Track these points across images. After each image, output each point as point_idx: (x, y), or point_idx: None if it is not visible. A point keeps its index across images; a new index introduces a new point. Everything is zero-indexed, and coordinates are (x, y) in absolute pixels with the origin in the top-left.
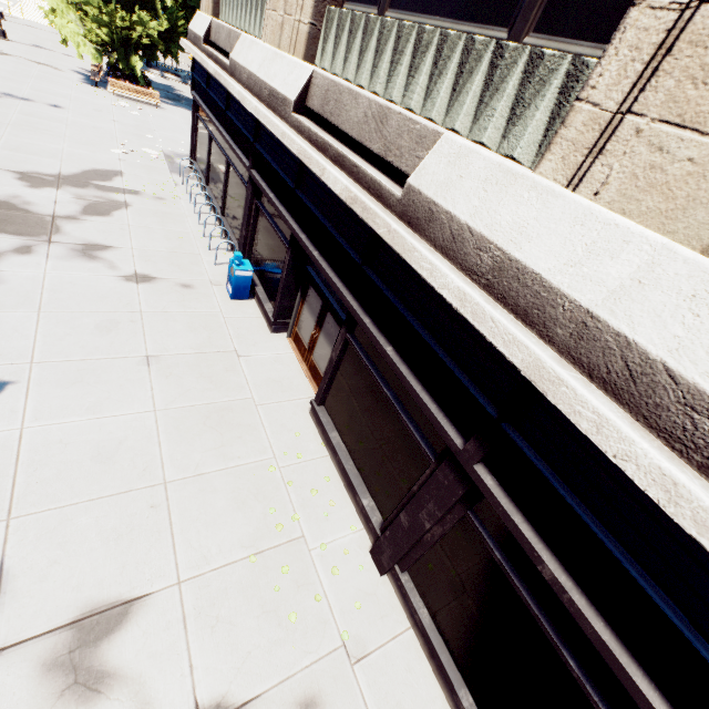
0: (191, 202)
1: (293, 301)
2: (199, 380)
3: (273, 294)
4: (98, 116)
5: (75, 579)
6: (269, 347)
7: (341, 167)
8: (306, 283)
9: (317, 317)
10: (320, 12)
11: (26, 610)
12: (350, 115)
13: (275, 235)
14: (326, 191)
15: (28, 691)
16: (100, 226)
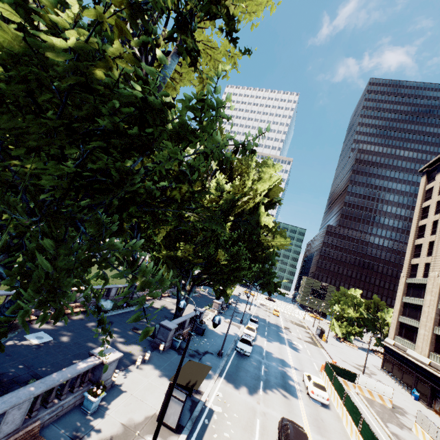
0: (388, 378)
1: (432, 401)
2: (415, 406)
3: (425, 399)
4: (349, 351)
5: (412, 413)
6: (428, 410)
7: (439, 374)
8: (435, 396)
9: (439, 403)
10: (429, 352)
11: (409, 412)
12: (439, 368)
13: (424, 386)
14: (437, 377)
15: (414, 416)
16: (376, 377)
